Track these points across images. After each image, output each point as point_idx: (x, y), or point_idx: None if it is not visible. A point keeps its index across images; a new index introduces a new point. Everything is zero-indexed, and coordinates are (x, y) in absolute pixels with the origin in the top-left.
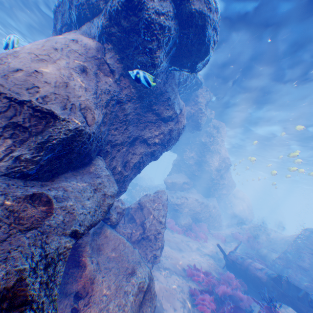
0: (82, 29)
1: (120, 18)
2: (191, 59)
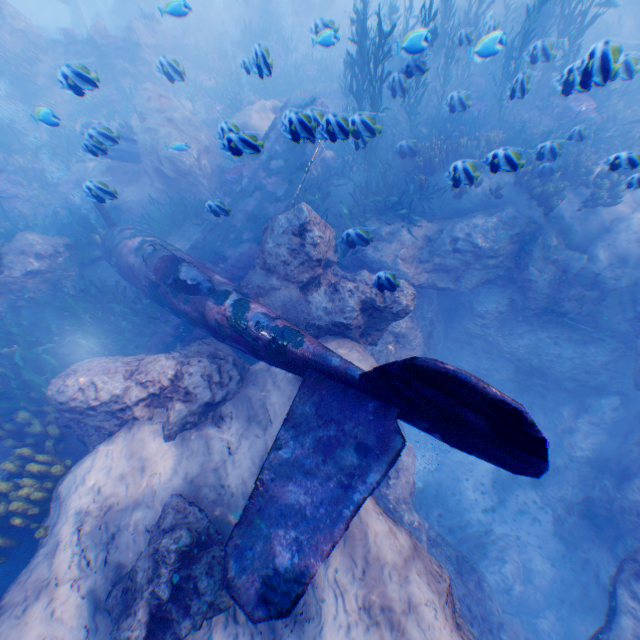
0: None
1: None
2: None
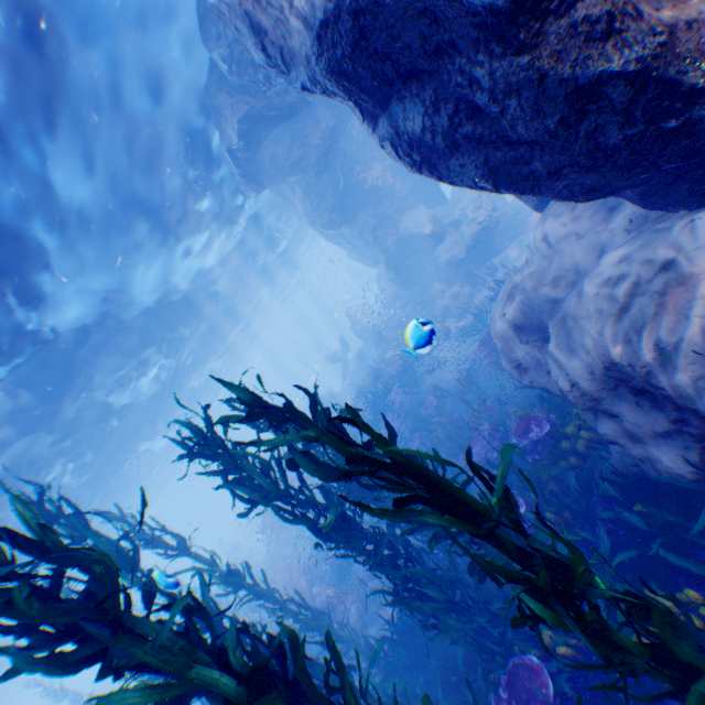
0: None
1: None
2: None
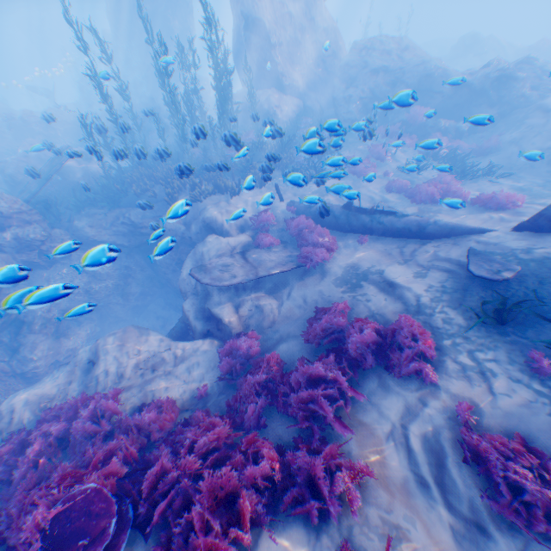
0: None
1: None
2: None
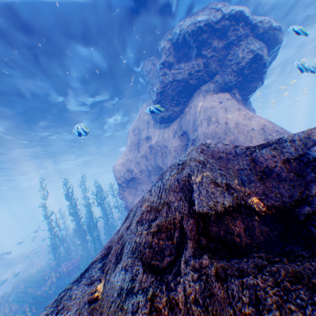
0: (204, 91)
1: (244, 71)
2: (267, 67)
